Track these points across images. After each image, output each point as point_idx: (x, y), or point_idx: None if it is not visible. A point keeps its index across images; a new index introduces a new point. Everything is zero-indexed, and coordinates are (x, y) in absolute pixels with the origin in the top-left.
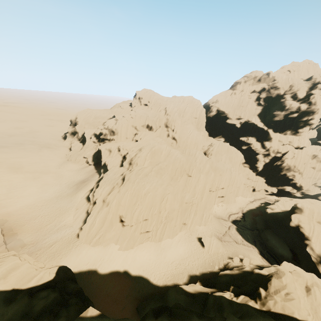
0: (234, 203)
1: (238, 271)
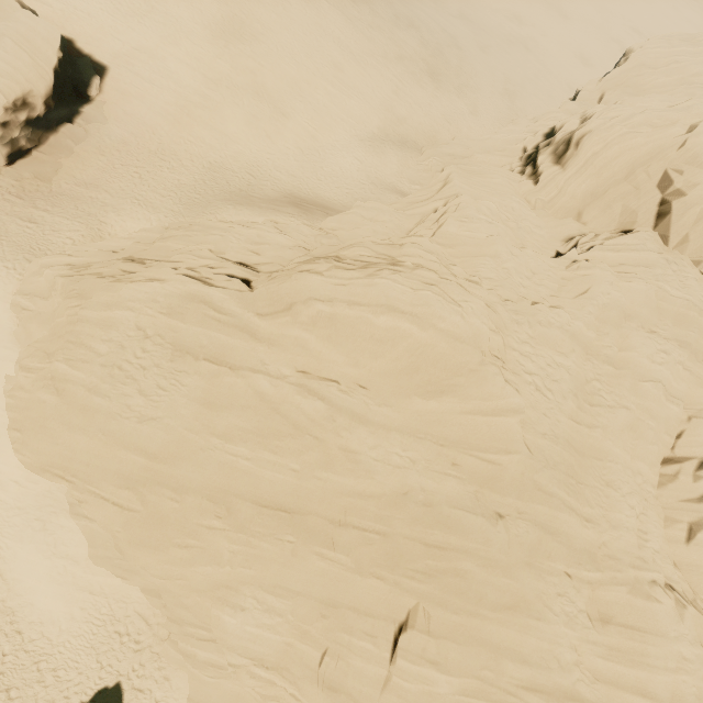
0: None
1: None
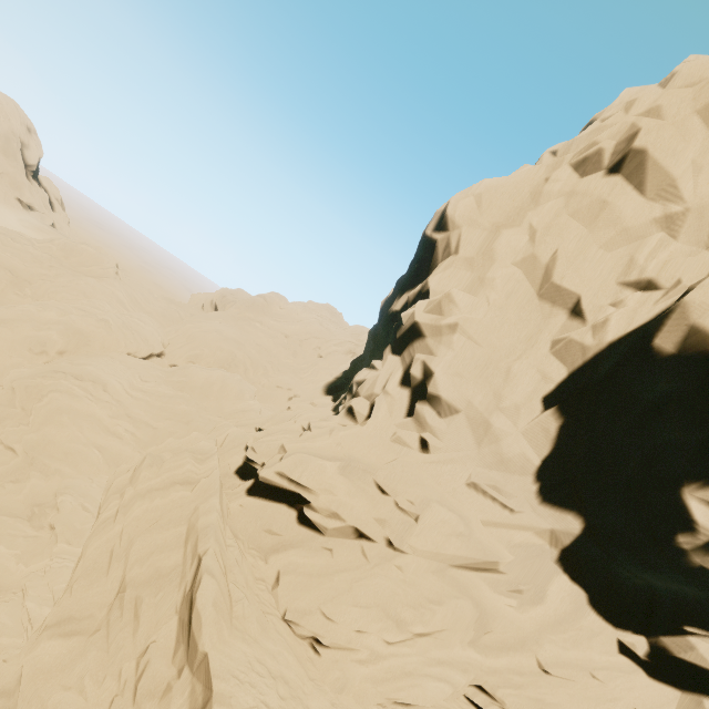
0: None
1: None
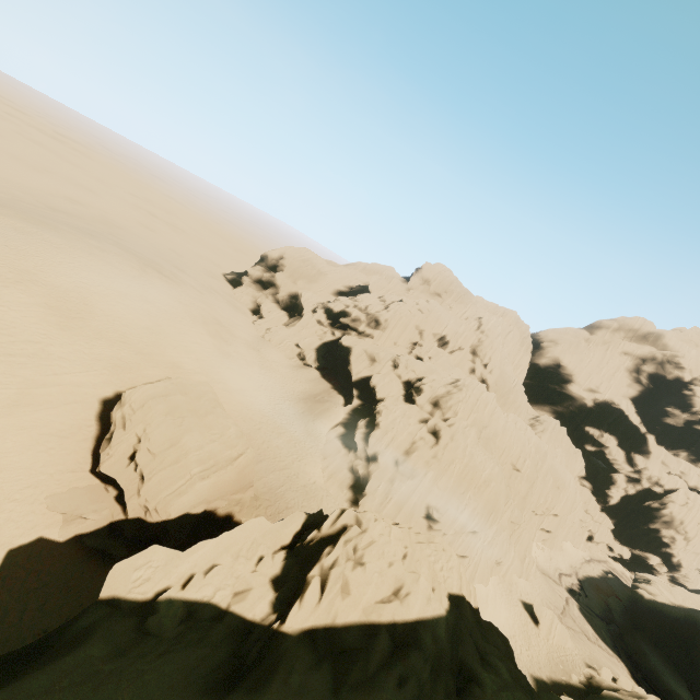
0: (560, 553)
1: (638, 699)
